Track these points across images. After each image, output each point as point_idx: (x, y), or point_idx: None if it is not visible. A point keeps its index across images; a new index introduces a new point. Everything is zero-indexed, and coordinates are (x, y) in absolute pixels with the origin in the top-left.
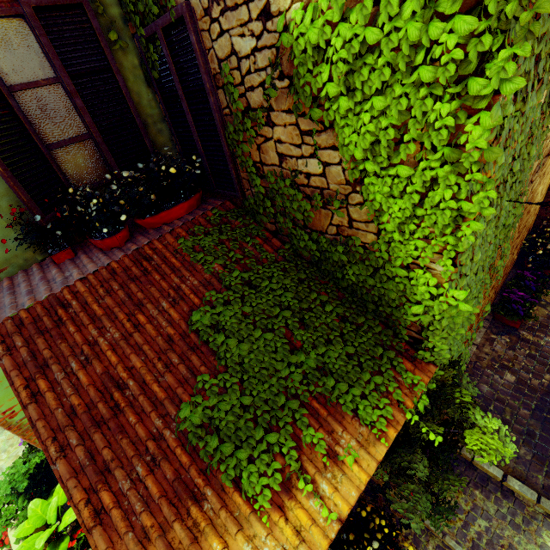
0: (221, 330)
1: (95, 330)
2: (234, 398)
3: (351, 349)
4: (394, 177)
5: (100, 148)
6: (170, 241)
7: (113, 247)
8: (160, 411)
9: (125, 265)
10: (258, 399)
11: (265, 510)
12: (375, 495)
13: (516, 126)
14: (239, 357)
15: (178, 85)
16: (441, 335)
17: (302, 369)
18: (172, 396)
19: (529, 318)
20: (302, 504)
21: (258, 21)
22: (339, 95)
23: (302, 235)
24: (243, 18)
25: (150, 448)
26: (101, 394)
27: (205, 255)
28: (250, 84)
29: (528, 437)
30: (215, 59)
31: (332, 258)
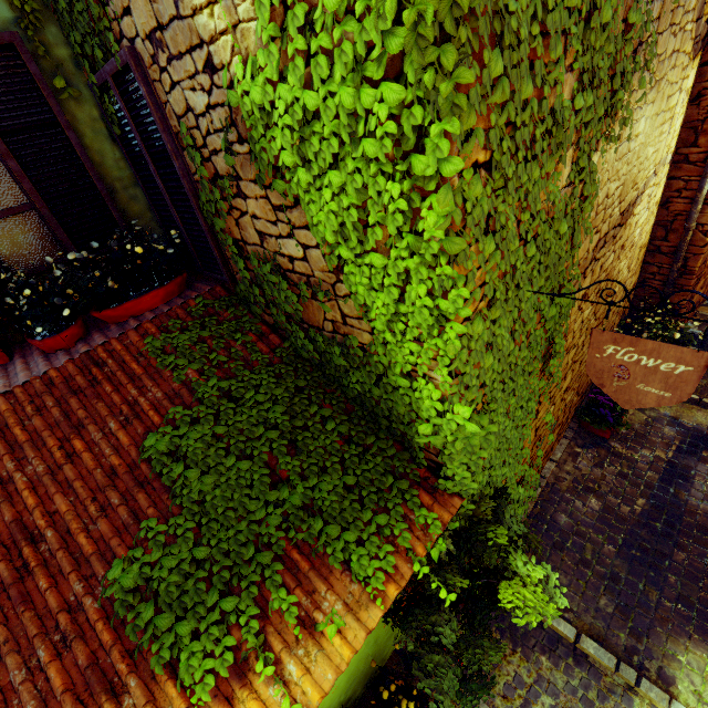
0: (182, 458)
1: (12, 462)
2: (185, 550)
3: (353, 479)
4: (372, 266)
5: (46, 221)
6: (134, 339)
7: (58, 348)
8: (84, 571)
9: (67, 374)
10: (216, 551)
11: (208, 703)
12: (410, 667)
13: (502, 207)
14: (201, 493)
15: (141, 144)
16: (460, 460)
17: (282, 508)
18: (103, 550)
19: (620, 426)
20: (259, 694)
21: (205, 73)
22: (298, 166)
23: (297, 332)
24: (190, 69)
25: (62, 623)
26: (6, 551)
27: (178, 358)
28: (213, 147)
29: (612, 583)
30: (173, 115)
31: (333, 361)
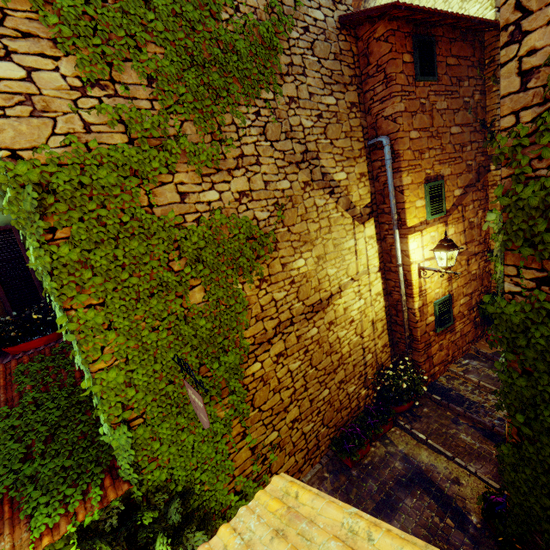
0: None
1: None
2: None
3: (70, 462)
4: None
5: (3, 300)
6: (12, 365)
7: None
8: None
9: None
10: None
11: None
12: None
13: (117, 319)
14: None
15: None
16: (123, 455)
17: (18, 475)
18: None
19: (354, 456)
20: None
21: None
22: None
23: None
24: None
25: None
26: None
27: (27, 378)
28: None
29: None
30: None
31: None
